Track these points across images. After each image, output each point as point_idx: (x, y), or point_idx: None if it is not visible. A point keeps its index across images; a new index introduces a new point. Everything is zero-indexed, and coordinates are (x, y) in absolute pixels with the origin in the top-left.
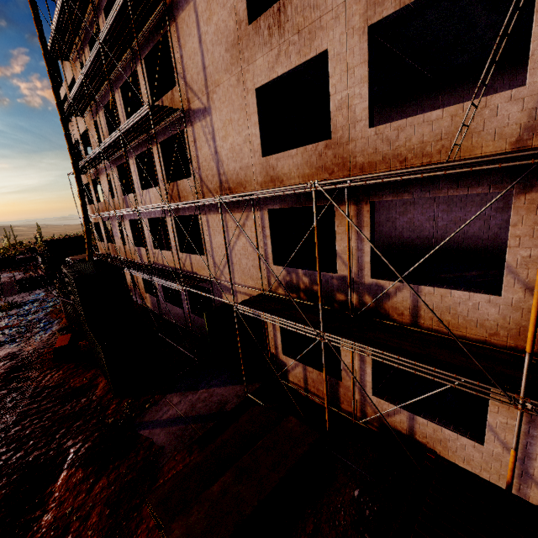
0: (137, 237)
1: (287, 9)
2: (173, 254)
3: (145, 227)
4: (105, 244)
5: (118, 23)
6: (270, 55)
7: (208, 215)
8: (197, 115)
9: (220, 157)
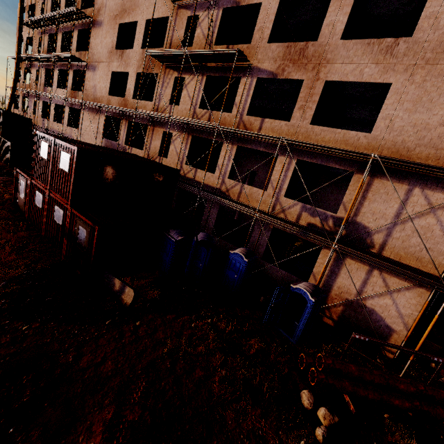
0: (45, 113)
1: (124, 54)
2: (63, 126)
3: (52, 108)
4: (19, 111)
5: (69, 13)
6: (118, 64)
7: (84, 111)
8: (92, 68)
9: (96, 89)
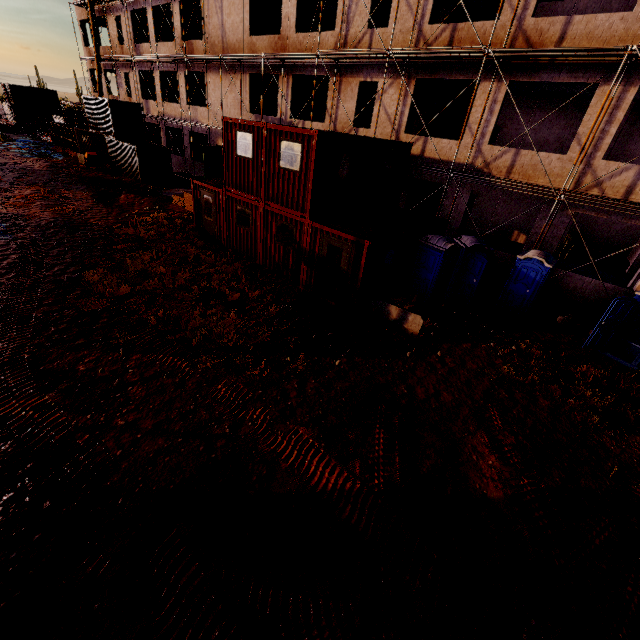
0: (144, 91)
1: None
2: (181, 106)
3: (156, 79)
4: (104, 96)
5: None
6: None
7: (212, 74)
8: None
9: (225, 29)
